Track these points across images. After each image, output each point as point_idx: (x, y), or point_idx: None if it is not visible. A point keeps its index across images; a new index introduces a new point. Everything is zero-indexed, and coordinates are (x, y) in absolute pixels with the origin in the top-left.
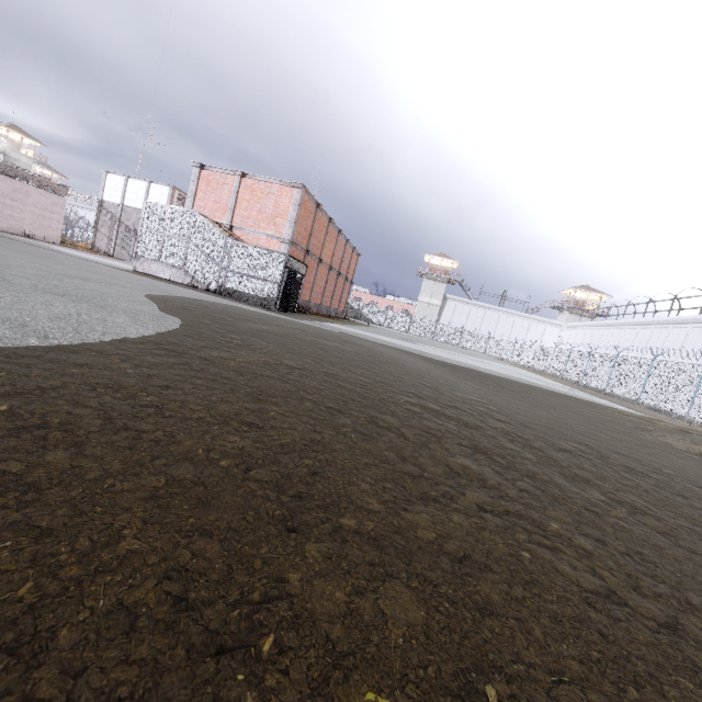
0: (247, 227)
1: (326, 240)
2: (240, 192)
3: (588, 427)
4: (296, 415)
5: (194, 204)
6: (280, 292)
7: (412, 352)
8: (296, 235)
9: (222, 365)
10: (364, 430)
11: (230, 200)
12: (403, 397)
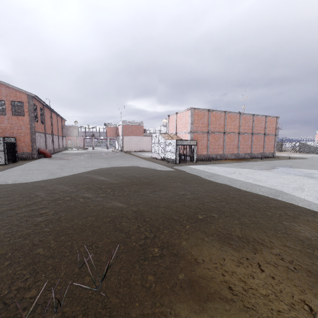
0: (180, 132)
1: (226, 122)
2: (177, 120)
3: (127, 216)
4: (3, 193)
5: (169, 129)
6: (177, 155)
7: (200, 177)
8: (195, 128)
9: (25, 186)
10: (3, 197)
11: (175, 124)
12: (43, 193)
